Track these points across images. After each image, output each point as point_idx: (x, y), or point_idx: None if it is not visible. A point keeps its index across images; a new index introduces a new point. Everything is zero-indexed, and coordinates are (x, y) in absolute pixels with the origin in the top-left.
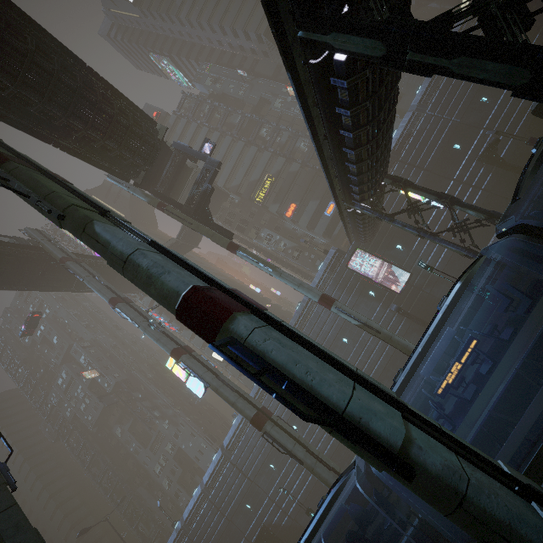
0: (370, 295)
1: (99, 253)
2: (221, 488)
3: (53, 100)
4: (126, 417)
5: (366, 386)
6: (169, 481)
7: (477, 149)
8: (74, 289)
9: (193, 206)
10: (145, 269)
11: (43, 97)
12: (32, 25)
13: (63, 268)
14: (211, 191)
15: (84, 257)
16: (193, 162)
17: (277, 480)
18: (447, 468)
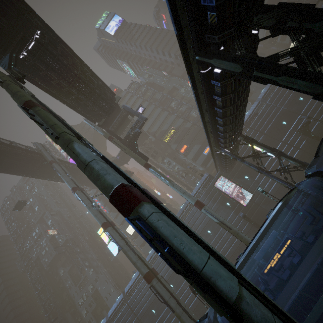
0: (227, 205)
1: (73, 159)
2: (119, 321)
3: (64, 78)
4: (68, 263)
5: (216, 258)
6: (86, 311)
7: (296, 126)
8: (53, 179)
9: (128, 140)
10: (96, 170)
11: (60, 77)
12: (62, 42)
13: (50, 166)
14: (139, 133)
15: (63, 162)
16: (132, 116)
17: (155, 322)
18: (264, 320)
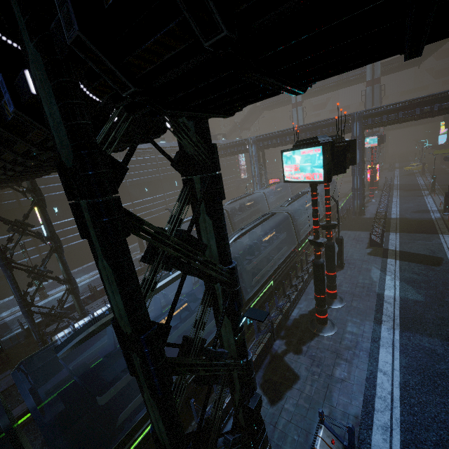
0: None
1: None
2: None
3: None
4: None
5: None
6: None
7: None
8: None
9: None
10: None
11: None
12: None
13: None
14: None
15: None
16: None
17: None
18: None
